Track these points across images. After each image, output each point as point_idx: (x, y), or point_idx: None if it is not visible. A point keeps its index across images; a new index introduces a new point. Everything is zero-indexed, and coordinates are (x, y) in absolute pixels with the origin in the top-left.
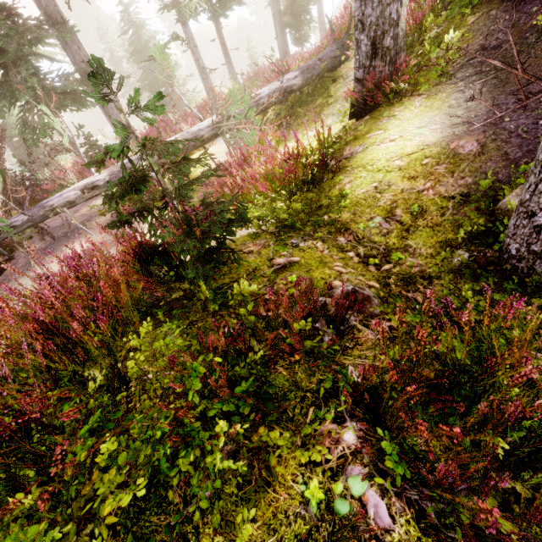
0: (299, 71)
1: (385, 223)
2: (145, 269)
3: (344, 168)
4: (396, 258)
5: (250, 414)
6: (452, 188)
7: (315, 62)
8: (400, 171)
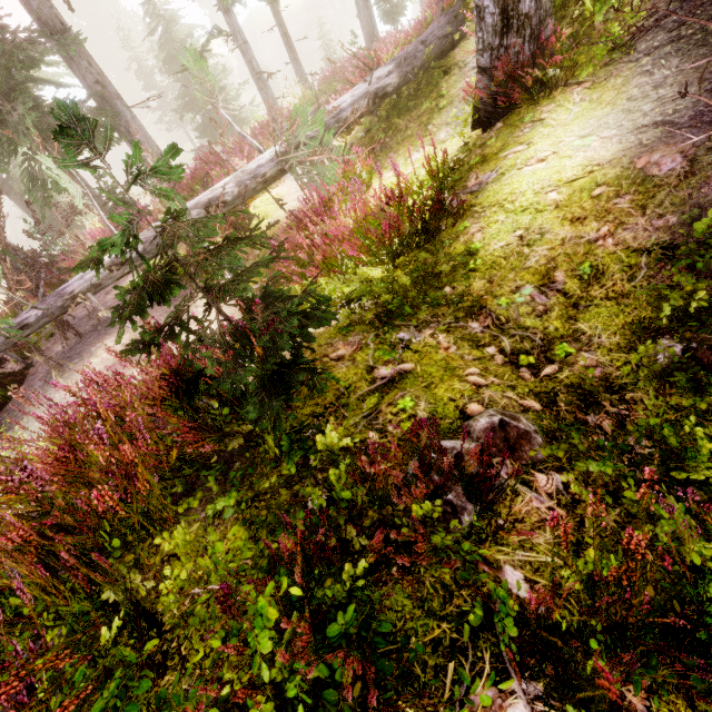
0: (394, 64)
1: (540, 295)
2: (187, 405)
3: (470, 209)
4: (562, 354)
5: (352, 685)
6: (645, 234)
7: (416, 47)
8: (558, 210)
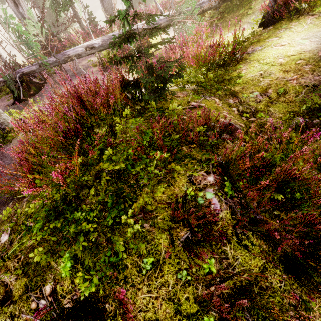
0: None
1: (260, 96)
2: (123, 92)
3: (245, 60)
4: (260, 116)
5: (168, 158)
6: (309, 81)
7: None
8: (280, 66)
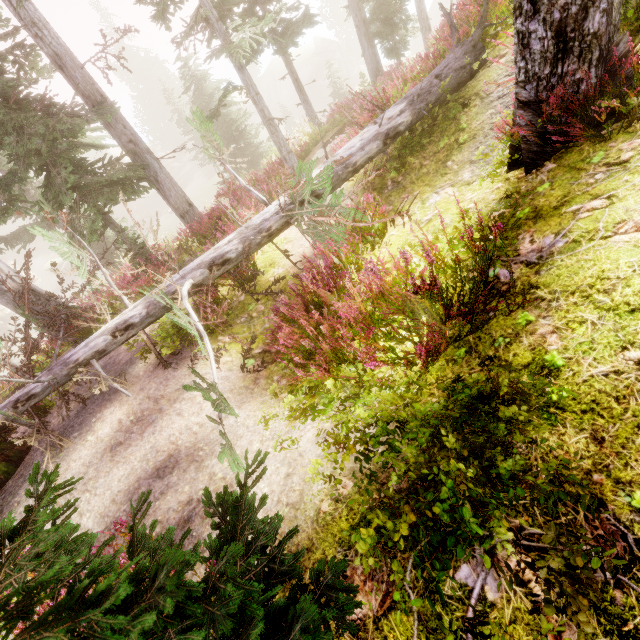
0: (406, 102)
1: None
2: None
3: (529, 291)
4: None
5: None
6: None
7: (430, 82)
8: None
